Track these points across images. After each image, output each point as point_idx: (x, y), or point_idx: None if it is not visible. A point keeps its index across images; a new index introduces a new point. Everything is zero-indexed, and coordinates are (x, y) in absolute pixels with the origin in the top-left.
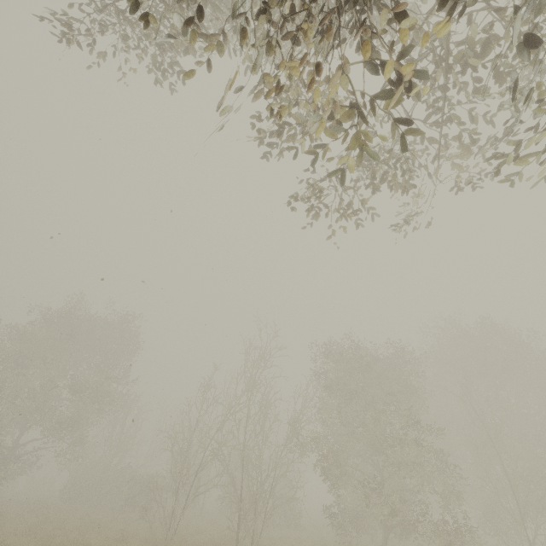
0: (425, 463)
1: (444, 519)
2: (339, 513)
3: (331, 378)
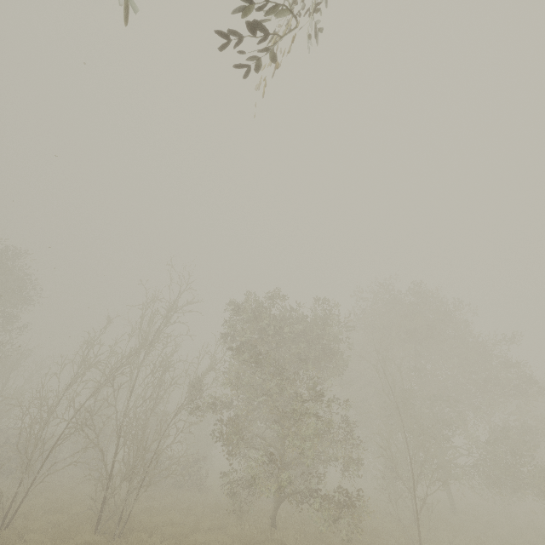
0: (329, 432)
1: (339, 487)
2: (236, 480)
3: (240, 339)
